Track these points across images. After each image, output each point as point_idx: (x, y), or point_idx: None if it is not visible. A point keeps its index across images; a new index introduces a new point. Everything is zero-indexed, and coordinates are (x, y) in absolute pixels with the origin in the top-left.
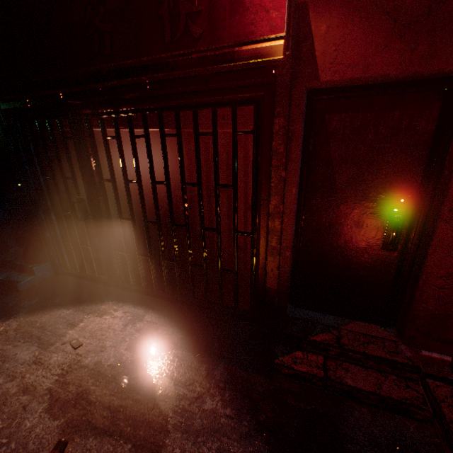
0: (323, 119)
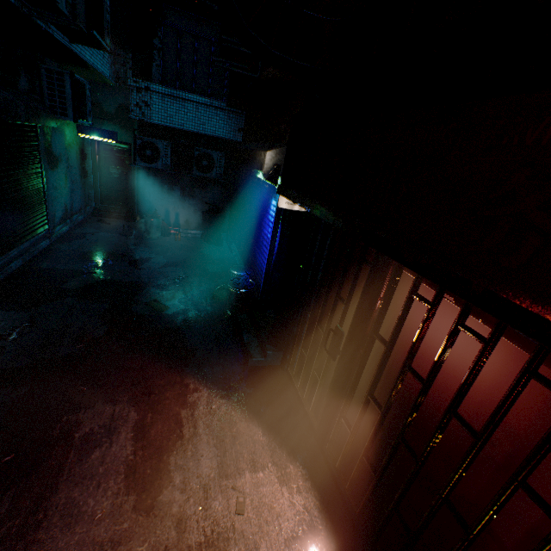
0: None
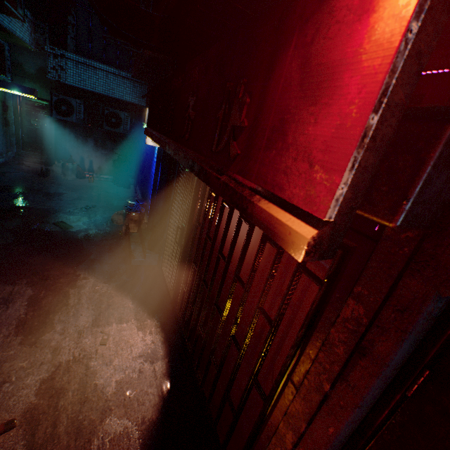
0: None
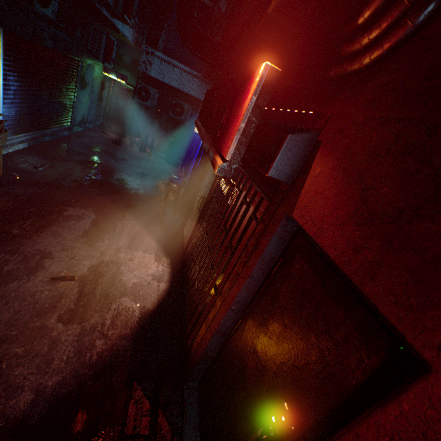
0: (295, 255)
